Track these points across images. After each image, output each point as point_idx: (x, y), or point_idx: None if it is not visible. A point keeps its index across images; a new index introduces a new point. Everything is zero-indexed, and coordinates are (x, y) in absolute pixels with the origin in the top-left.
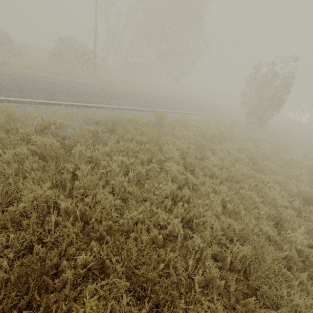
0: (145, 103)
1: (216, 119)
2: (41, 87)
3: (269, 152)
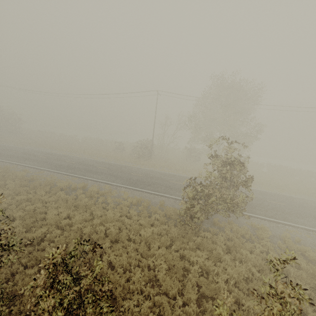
0: (116, 178)
1: (141, 199)
2: (75, 166)
3: (75, 227)
